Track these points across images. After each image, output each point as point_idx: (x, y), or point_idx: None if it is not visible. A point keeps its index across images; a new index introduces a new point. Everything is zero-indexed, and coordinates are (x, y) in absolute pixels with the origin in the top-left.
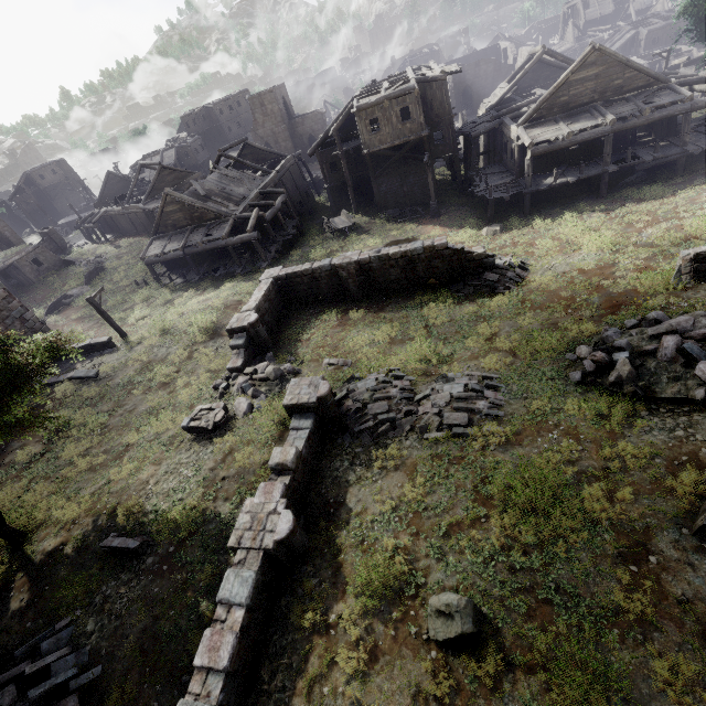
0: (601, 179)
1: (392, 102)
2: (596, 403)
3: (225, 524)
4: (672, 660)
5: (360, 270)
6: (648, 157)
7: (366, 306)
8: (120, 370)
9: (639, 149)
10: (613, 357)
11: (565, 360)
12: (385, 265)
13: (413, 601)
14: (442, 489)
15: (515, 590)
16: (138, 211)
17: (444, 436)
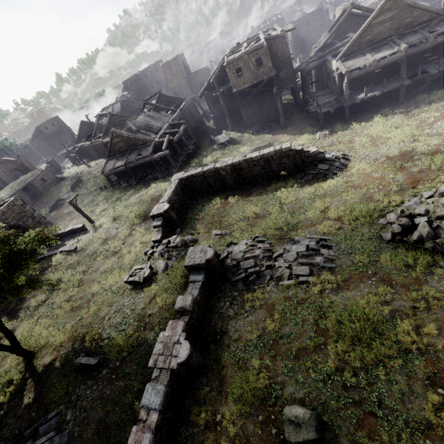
0: (400, 90)
1: (249, 55)
2: (403, 256)
3: (150, 347)
4: None
5: (233, 170)
6: (434, 70)
7: (240, 193)
8: (89, 244)
9: (427, 66)
10: (415, 222)
11: (379, 224)
12: (250, 165)
13: (273, 408)
14: (293, 322)
15: (347, 403)
16: (99, 143)
17: (293, 283)
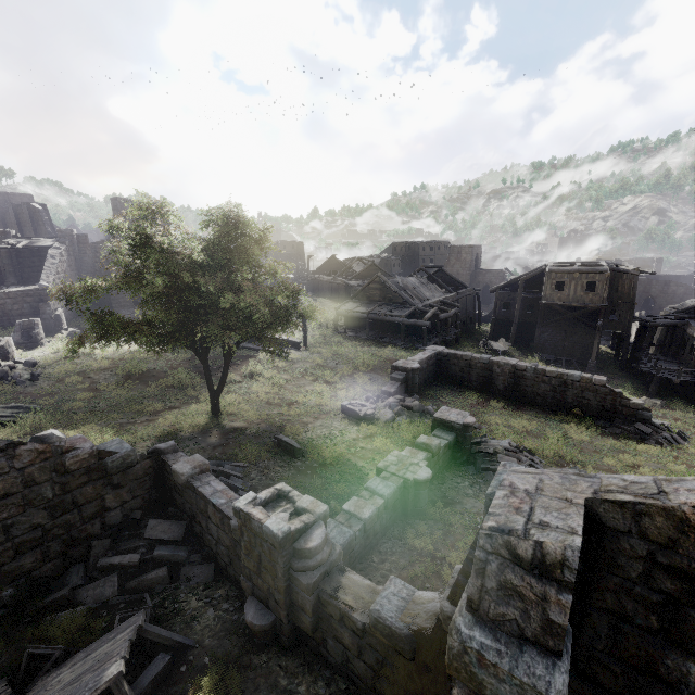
0: None
1: (582, 274)
2: None
3: (359, 470)
4: None
5: (513, 373)
6: None
7: (506, 403)
8: (302, 361)
9: None
10: None
11: None
12: (538, 378)
13: None
14: None
15: None
16: (342, 283)
17: None
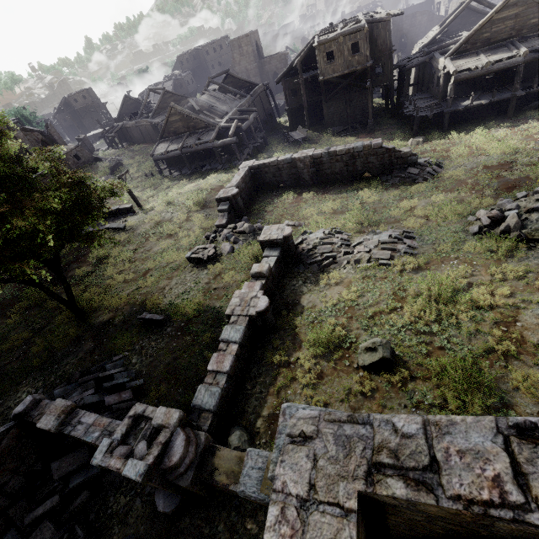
0: (510, 102)
1: (345, 38)
2: (488, 245)
3: (218, 312)
4: (525, 374)
5: (313, 163)
6: None
7: (315, 190)
8: (140, 225)
9: None
10: (505, 214)
11: (467, 221)
12: (332, 159)
13: (347, 350)
14: (370, 294)
15: (419, 344)
16: (147, 124)
17: (372, 265)
